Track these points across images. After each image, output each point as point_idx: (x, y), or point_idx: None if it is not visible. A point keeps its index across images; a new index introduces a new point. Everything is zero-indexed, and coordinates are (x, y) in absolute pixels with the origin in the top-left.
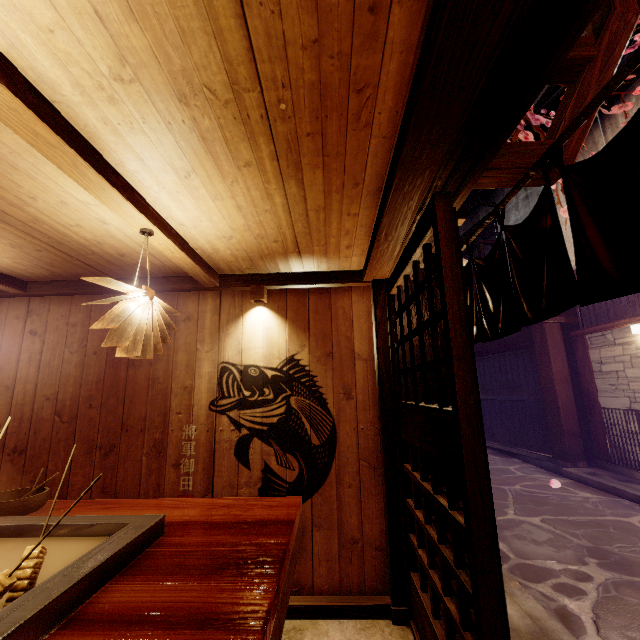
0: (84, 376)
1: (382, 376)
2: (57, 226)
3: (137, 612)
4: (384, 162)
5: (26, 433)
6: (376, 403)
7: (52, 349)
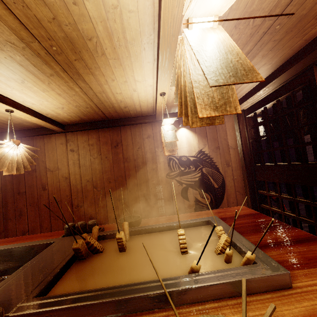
0: (103, 169)
1: (245, 155)
2: (109, 94)
3: (268, 243)
4: (293, 52)
5: (81, 197)
6: (240, 167)
7: (84, 157)
